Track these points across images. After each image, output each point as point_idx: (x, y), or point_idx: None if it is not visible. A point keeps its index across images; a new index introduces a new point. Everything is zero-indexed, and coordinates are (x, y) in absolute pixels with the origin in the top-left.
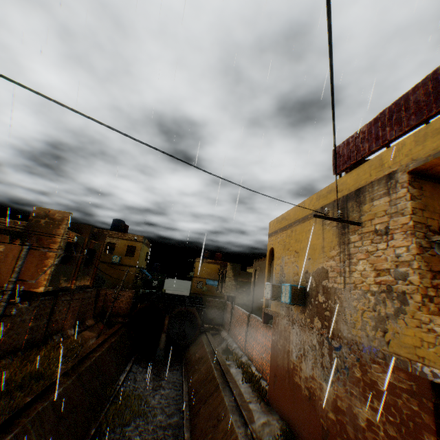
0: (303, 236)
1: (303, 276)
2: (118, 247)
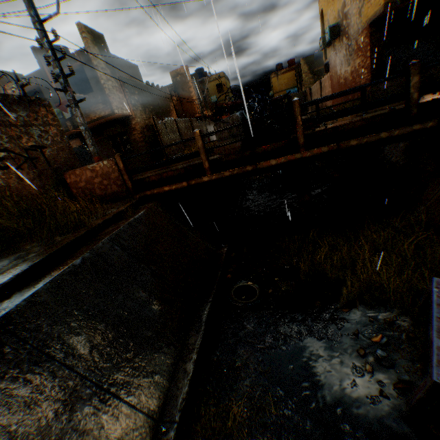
0: None
1: (337, 17)
2: (210, 90)
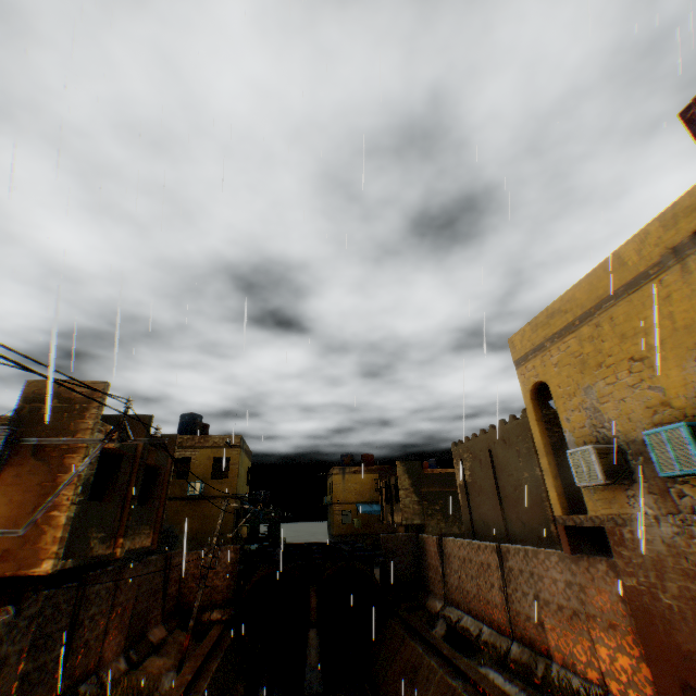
0: (647, 318)
1: (693, 402)
2: (196, 465)
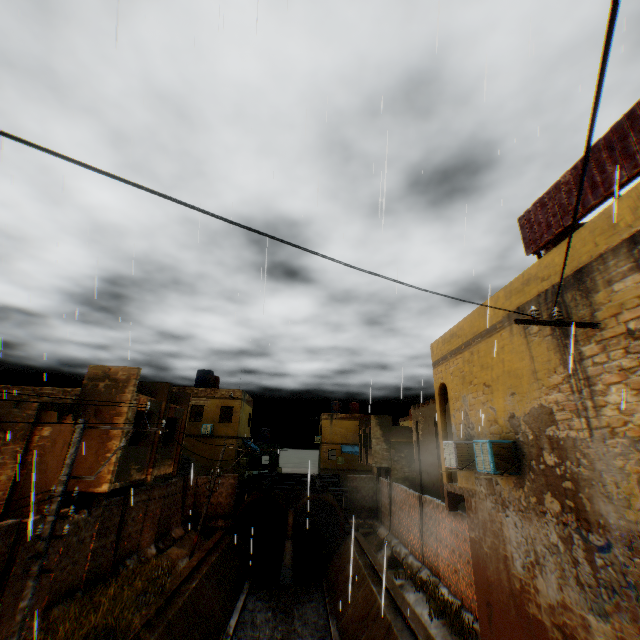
0: (493, 359)
1: (507, 424)
2: (208, 411)
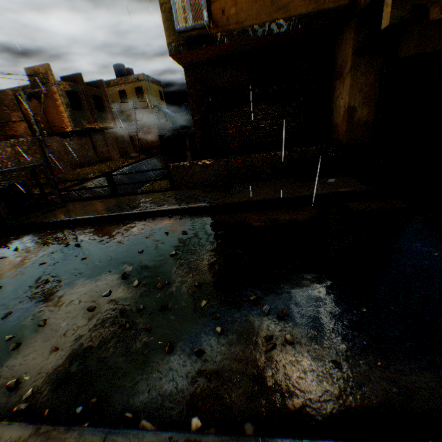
0: None
1: None
2: (129, 93)
